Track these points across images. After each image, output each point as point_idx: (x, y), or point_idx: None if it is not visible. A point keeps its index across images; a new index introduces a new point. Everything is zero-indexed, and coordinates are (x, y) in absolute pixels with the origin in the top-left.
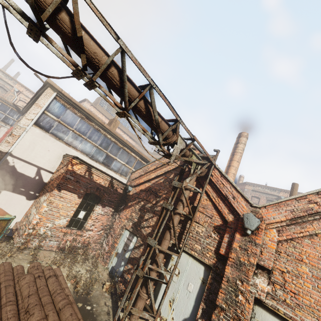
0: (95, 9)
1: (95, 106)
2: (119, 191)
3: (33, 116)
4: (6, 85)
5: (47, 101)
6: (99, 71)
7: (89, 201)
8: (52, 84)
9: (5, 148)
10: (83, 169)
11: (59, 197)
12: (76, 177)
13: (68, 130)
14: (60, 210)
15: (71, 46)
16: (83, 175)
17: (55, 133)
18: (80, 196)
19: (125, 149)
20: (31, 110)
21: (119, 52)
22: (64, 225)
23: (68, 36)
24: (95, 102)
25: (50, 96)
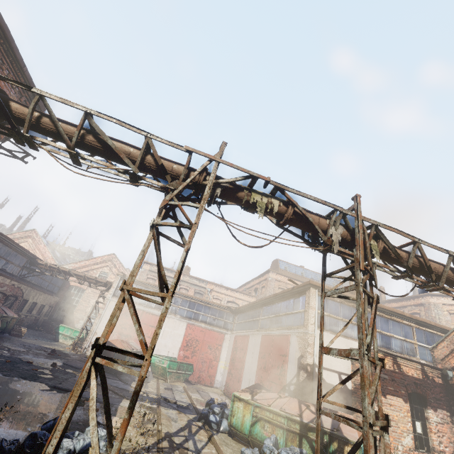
0: (431, 246)
1: (280, 272)
2: (437, 382)
3: (313, 320)
4: (201, 289)
5: (315, 300)
6: (444, 278)
7: (415, 405)
8: (314, 283)
9: (310, 360)
10: (389, 362)
11: (388, 405)
12: (389, 375)
13: (338, 320)
14: (398, 423)
15: (416, 271)
16: (392, 370)
17: (331, 329)
18: (405, 400)
19: (394, 319)
20: (310, 314)
21: (451, 259)
22: (412, 446)
23: (417, 267)
24: (272, 268)
25: (315, 295)
